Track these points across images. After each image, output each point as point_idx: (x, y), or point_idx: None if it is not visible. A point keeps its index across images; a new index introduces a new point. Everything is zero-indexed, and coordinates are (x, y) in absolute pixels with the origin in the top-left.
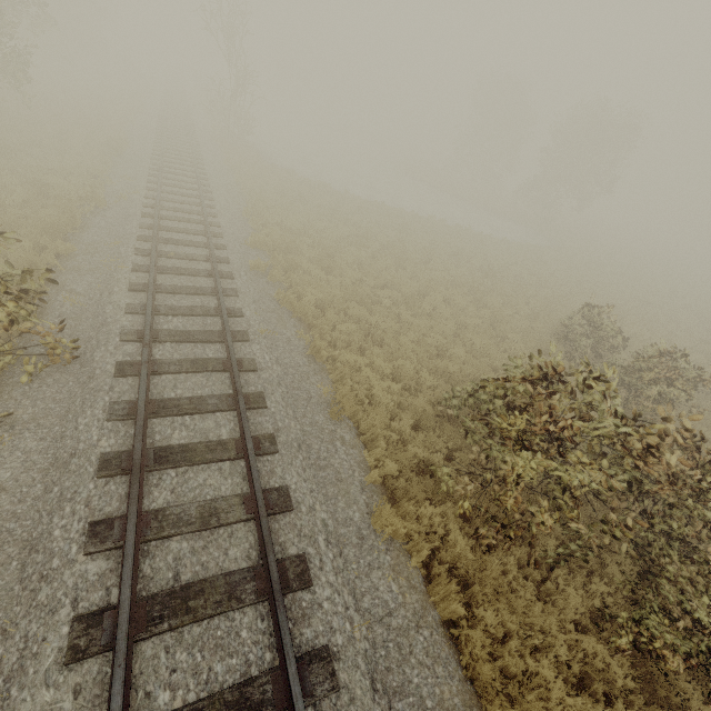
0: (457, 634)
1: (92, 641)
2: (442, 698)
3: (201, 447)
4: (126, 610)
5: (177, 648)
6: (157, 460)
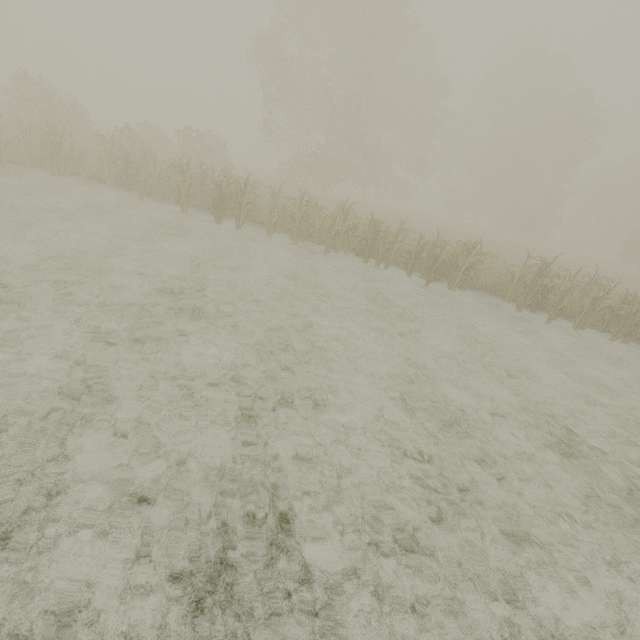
0: None
1: None
2: None
3: None
4: None
5: None
6: None
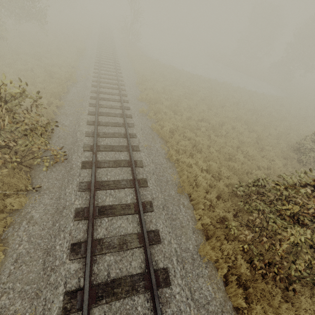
0: None
1: (72, 306)
2: None
3: (119, 207)
4: (87, 293)
5: (109, 313)
6: (99, 213)
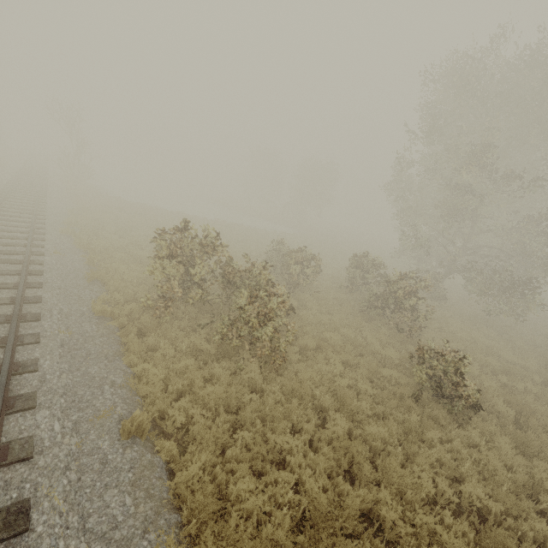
0: (126, 342)
1: None
2: (102, 351)
3: None
4: None
5: None
6: None
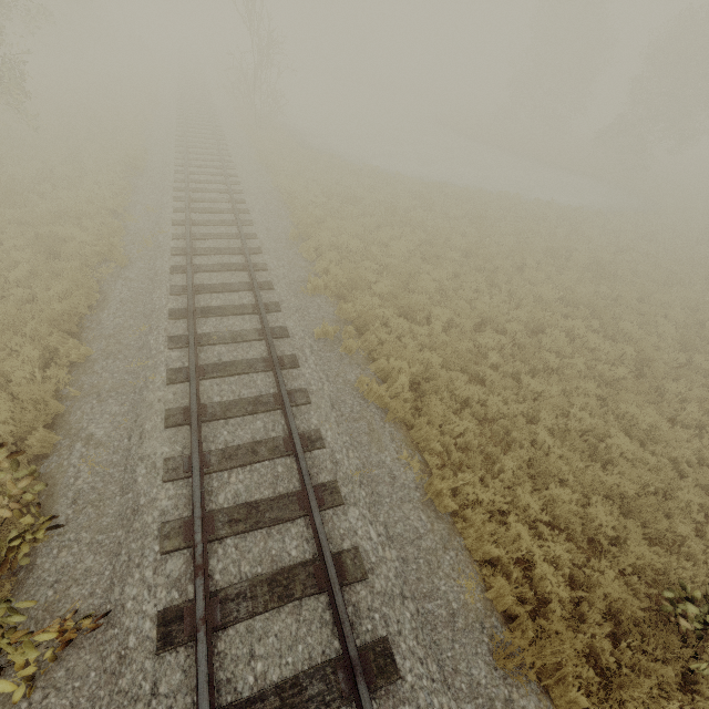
0: None
1: None
2: None
3: None
4: None
5: None
6: None
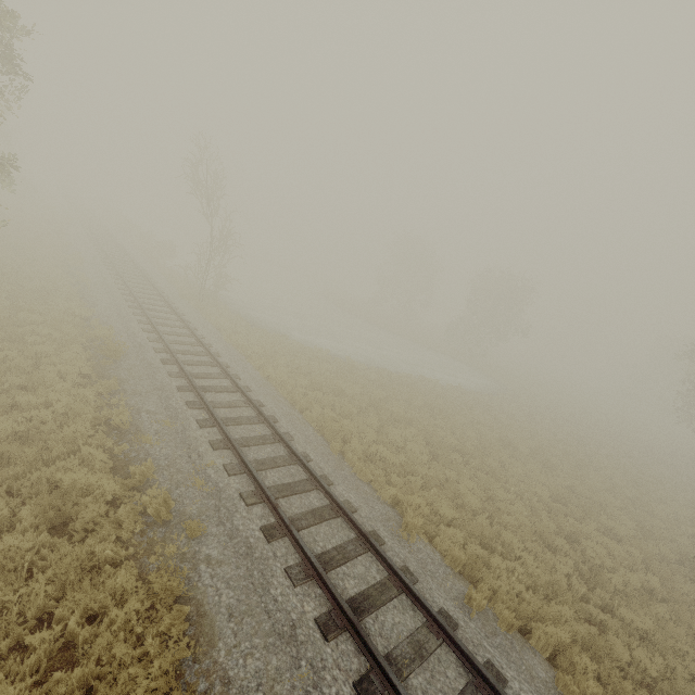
0: None
1: None
2: None
3: None
4: None
5: None
6: None
